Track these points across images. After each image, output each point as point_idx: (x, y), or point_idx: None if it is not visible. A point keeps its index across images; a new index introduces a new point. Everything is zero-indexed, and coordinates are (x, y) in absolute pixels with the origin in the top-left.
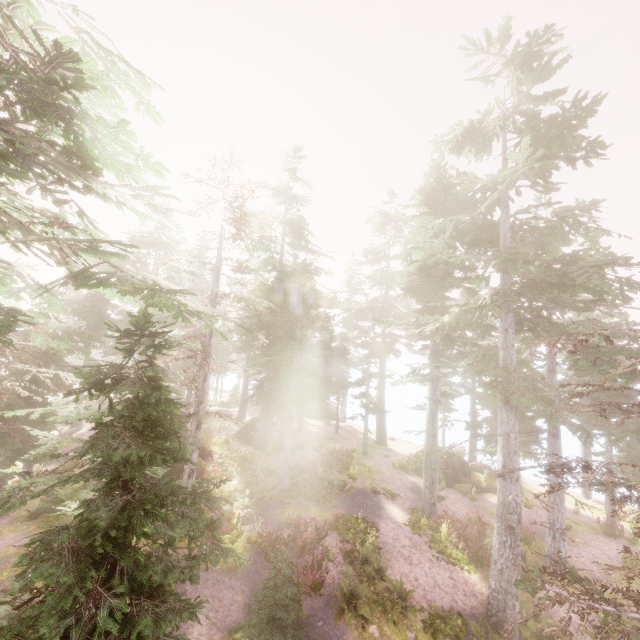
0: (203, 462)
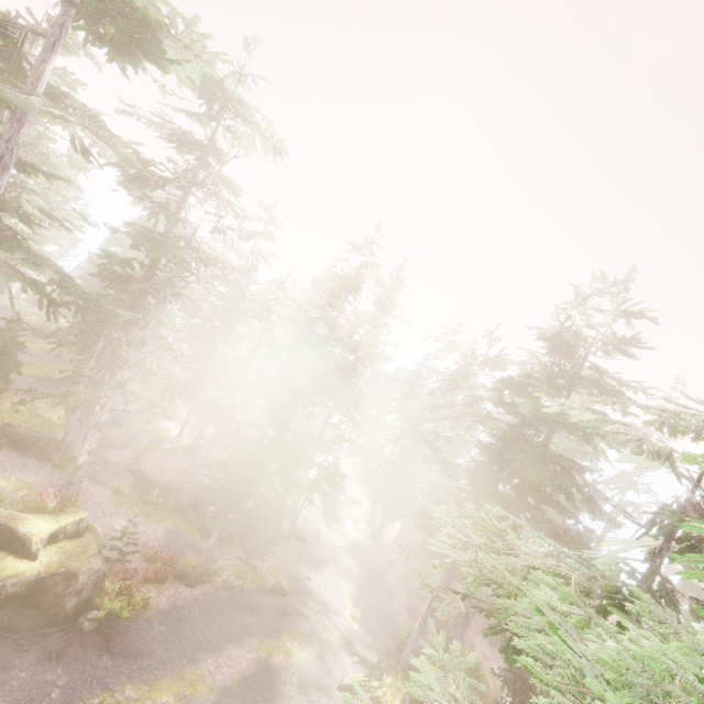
0: None
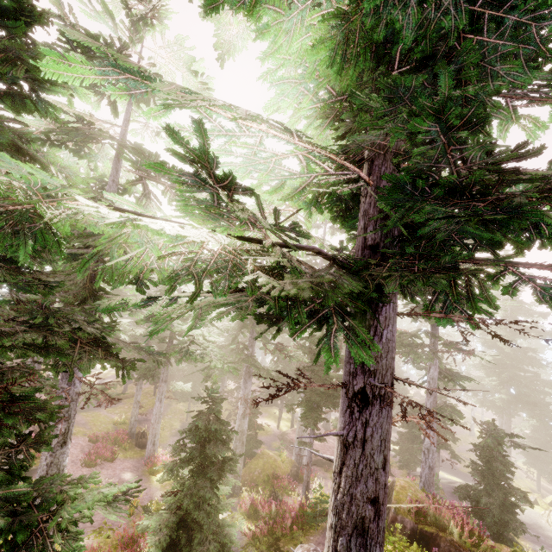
0: None
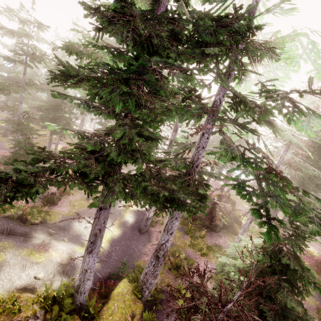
0: (237, 227)
